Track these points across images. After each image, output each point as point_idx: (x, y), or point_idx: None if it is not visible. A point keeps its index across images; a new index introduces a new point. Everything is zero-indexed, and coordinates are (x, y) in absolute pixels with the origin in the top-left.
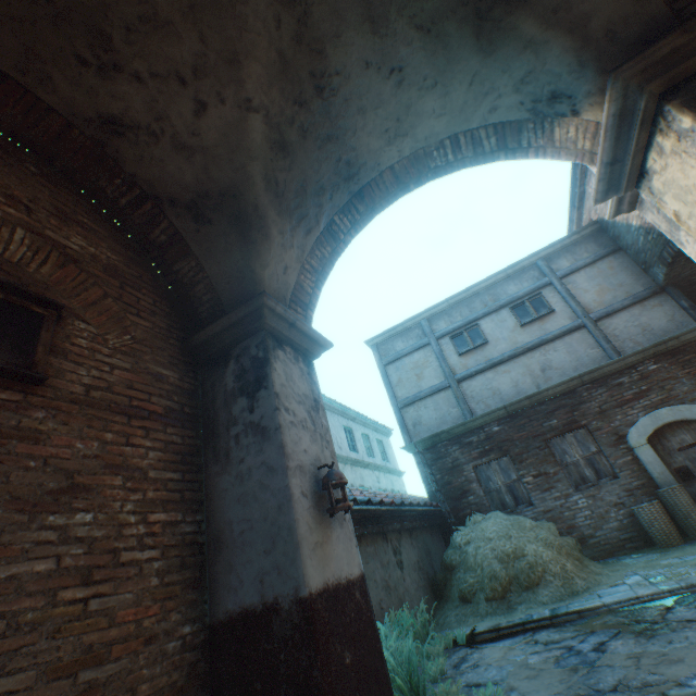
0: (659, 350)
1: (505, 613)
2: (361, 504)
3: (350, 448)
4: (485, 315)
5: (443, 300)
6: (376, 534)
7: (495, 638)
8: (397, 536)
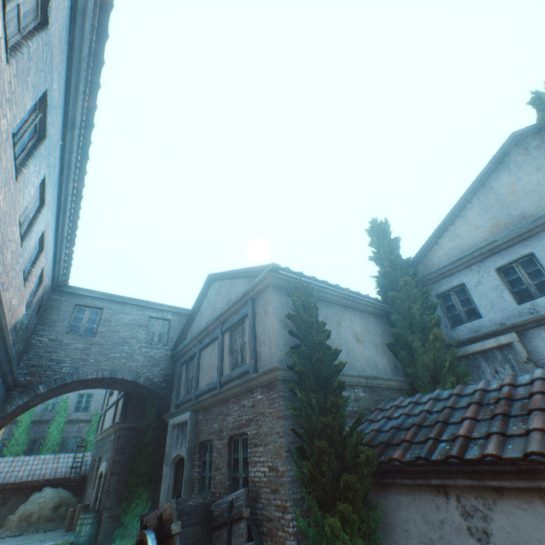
0: (114, 429)
1: None
2: None
3: None
4: None
5: None
6: None
7: None
8: (15, 491)
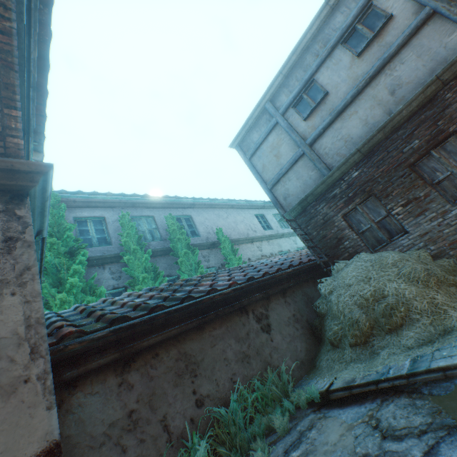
0: None
1: (366, 361)
2: (170, 307)
3: (265, 228)
4: (319, 67)
5: (276, 74)
6: (230, 313)
7: (345, 401)
8: (263, 303)
